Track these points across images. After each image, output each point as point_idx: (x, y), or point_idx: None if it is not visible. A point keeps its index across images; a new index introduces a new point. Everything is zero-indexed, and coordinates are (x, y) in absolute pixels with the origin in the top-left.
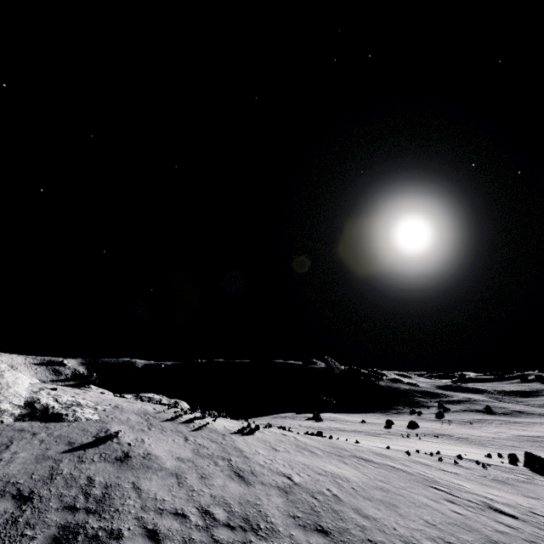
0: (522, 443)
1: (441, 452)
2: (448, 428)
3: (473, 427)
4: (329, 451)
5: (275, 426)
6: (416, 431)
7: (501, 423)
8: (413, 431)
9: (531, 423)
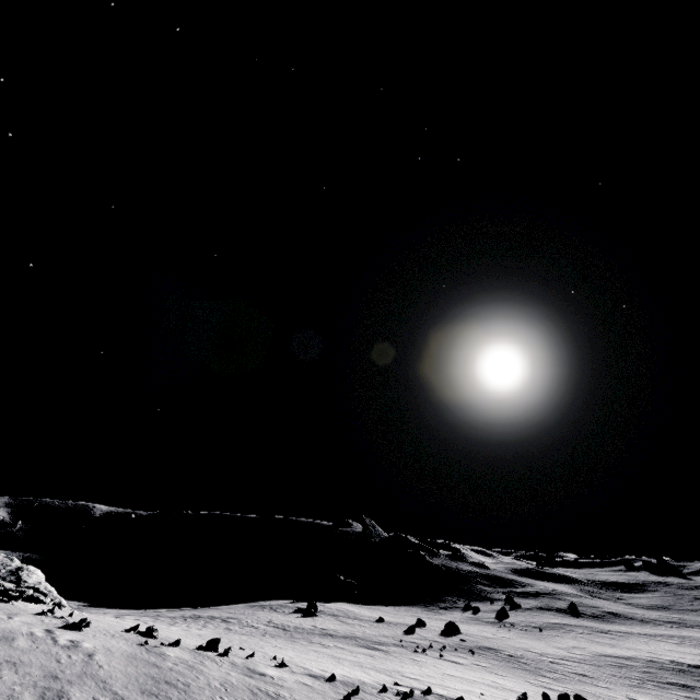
0: (601, 669)
1: (443, 688)
2: (503, 637)
3: (540, 638)
4: (122, 694)
5: (227, 621)
6: (450, 640)
7: (583, 632)
8: (445, 640)
9: (626, 634)
